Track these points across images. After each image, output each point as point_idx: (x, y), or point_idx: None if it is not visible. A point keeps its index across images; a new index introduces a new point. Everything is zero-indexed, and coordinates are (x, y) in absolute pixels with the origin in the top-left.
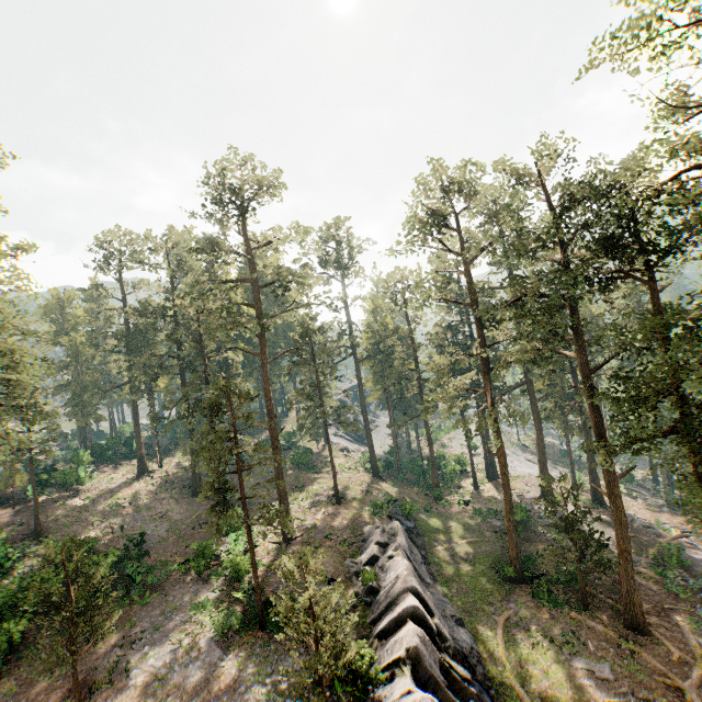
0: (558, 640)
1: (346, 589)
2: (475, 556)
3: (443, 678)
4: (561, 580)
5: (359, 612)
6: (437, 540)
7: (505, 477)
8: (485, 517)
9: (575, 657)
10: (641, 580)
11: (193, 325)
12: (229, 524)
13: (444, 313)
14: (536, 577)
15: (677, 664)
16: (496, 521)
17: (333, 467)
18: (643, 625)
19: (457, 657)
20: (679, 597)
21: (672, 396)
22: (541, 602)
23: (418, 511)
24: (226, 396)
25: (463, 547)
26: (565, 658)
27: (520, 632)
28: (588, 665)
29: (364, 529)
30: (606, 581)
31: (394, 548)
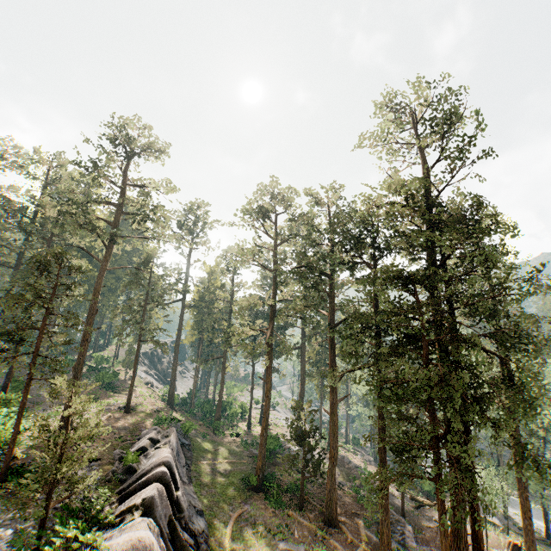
0: (274, 530)
1: (105, 469)
2: (231, 472)
3: (168, 531)
4: (289, 489)
5: (110, 485)
6: (204, 456)
7: (268, 399)
8: (248, 446)
9: (282, 541)
10: (343, 495)
11: (49, 226)
12: (5, 407)
13: (259, 289)
14: (272, 486)
15: (350, 545)
16: (256, 450)
17: (134, 378)
18: (335, 519)
19: (188, 532)
20: (364, 507)
21: (370, 333)
22: (270, 504)
23: (196, 435)
24: (58, 263)
25: (224, 465)
26: (275, 542)
27: (247, 524)
28: (290, 546)
29: (143, 432)
30: (320, 494)
31: (163, 443)
